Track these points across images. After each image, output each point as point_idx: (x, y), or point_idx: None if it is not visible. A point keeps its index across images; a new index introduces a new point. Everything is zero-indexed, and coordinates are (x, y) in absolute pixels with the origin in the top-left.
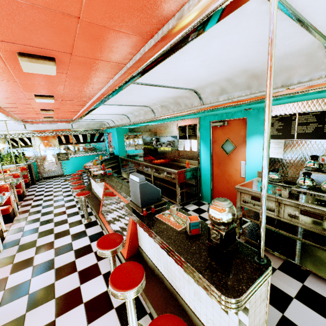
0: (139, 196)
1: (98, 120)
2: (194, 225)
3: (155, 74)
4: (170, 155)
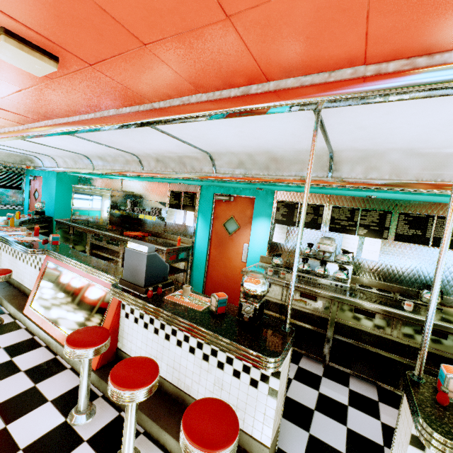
0: (144, 272)
1: (22, 151)
2: (222, 303)
3: (183, 125)
4: (151, 227)
